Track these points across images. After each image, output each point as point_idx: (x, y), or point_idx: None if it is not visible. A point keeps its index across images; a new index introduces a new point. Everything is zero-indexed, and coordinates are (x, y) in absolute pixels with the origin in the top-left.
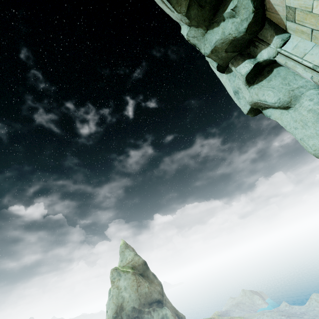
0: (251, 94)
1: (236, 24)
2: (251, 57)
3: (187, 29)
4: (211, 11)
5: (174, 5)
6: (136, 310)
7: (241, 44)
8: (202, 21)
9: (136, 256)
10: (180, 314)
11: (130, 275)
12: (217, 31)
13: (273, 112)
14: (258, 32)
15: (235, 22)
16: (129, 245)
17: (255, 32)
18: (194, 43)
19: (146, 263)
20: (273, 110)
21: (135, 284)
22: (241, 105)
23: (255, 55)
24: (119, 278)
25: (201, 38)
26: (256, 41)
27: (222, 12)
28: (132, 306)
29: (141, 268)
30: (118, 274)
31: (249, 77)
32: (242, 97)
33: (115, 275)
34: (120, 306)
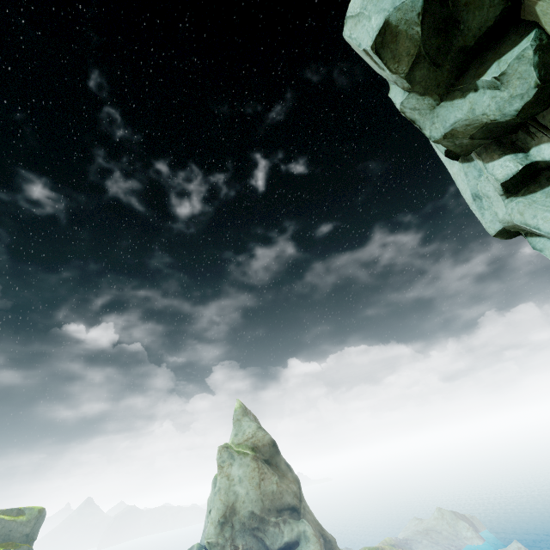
0: (509, 211)
1: (498, 100)
2: (518, 149)
3: (402, 94)
4: (452, 72)
5: (387, 60)
6: (256, 518)
7: (503, 128)
8: (433, 86)
9: (260, 431)
10: (328, 535)
11: (249, 460)
12: (459, 105)
13: (549, 245)
14: (540, 113)
15: (498, 97)
16: (249, 410)
17: (535, 115)
18: (413, 117)
19: (275, 444)
20: (549, 241)
21: (257, 476)
22: (485, 220)
23: (528, 148)
24: (231, 462)
25: (428, 113)
26: (532, 126)
27: (474, 77)
28: (250, 510)
29: (268, 451)
30: (230, 456)
31: (511, 183)
32: (489, 208)
33: (226, 456)
34: (231, 507)
